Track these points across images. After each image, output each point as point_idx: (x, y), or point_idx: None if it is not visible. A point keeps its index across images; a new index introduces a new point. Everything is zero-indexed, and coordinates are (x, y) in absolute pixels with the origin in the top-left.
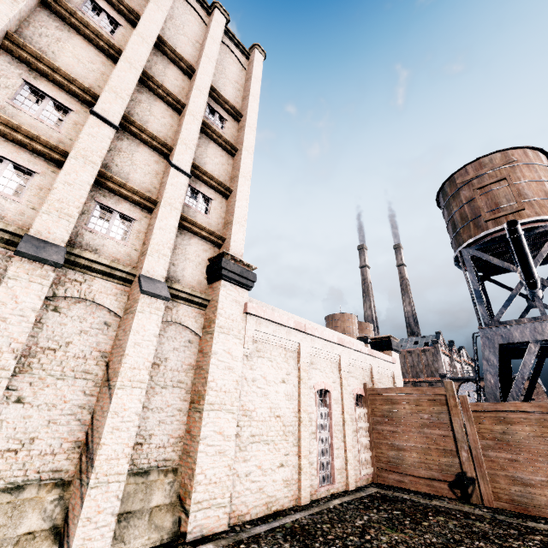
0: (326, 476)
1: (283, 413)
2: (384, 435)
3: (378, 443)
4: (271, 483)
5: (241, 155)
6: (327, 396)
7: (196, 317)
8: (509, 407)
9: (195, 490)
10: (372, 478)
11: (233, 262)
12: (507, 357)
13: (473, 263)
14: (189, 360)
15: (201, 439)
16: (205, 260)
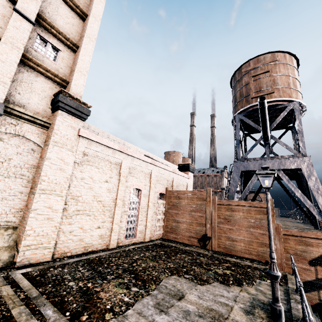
0: (131, 234)
1: (104, 200)
2: (172, 215)
3: (168, 219)
4: (89, 236)
5: (88, 19)
6: (139, 192)
7: (39, 134)
8: (235, 203)
9: (25, 239)
10: (162, 236)
11: (71, 99)
12: (248, 179)
13: (242, 125)
14: (31, 161)
15: (32, 210)
16: (51, 95)
